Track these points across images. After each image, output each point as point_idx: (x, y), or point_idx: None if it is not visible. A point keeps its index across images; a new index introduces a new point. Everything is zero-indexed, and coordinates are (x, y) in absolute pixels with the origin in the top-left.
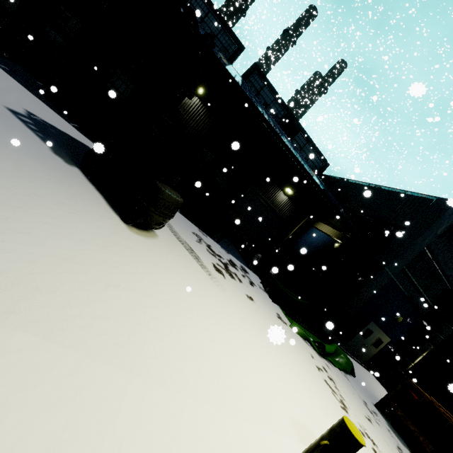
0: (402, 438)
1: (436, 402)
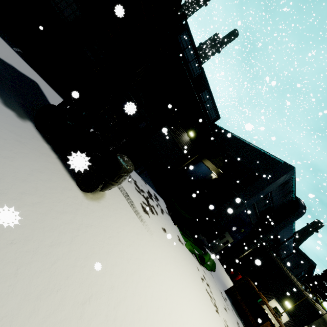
0: (236, 311)
1: (261, 294)
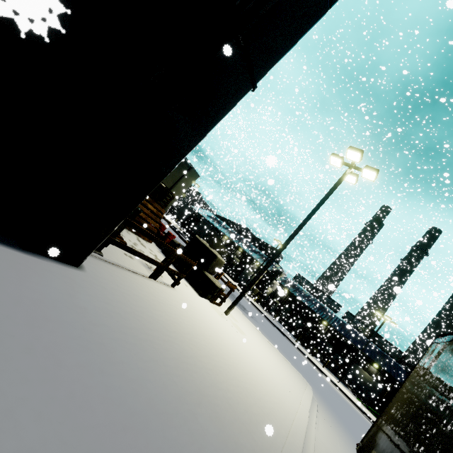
0: None
1: None
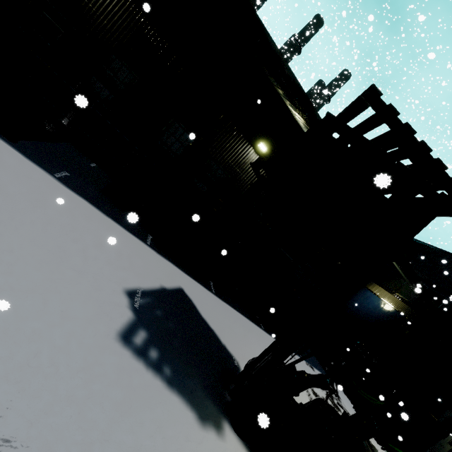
0: None
1: None
